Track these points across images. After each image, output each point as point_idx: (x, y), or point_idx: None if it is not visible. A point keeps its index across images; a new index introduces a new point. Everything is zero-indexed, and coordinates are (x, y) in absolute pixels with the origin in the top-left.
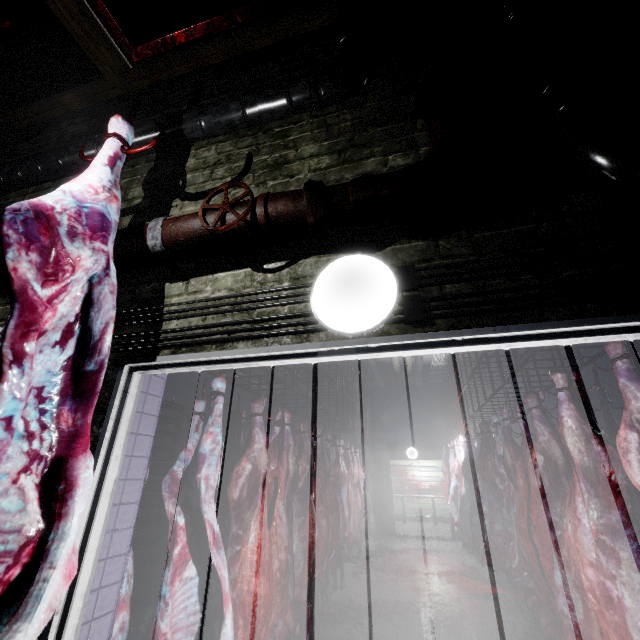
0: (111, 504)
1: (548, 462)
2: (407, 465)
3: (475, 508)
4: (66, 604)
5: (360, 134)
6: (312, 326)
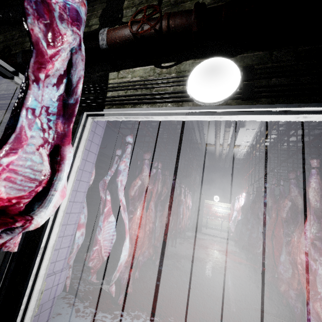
0: (76, 176)
1: (293, 206)
2: (212, 204)
3: (244, 226)
4: (56, 212)
5: None
6: (185, 98)
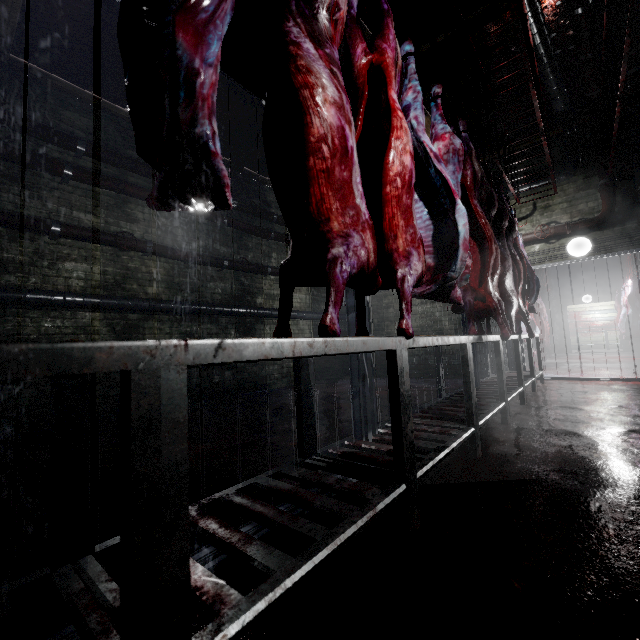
0: None
1: None
2: (580, 311)
3: (635, 318)
4: None
5: (577, 194)
6: (567, 256)
